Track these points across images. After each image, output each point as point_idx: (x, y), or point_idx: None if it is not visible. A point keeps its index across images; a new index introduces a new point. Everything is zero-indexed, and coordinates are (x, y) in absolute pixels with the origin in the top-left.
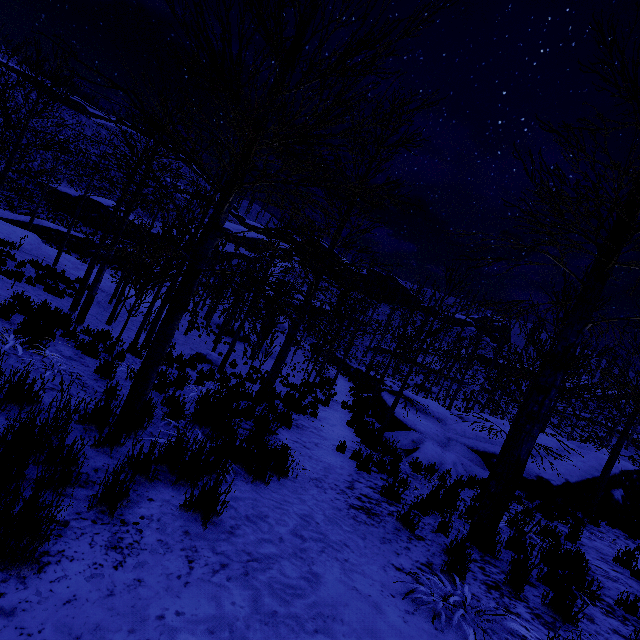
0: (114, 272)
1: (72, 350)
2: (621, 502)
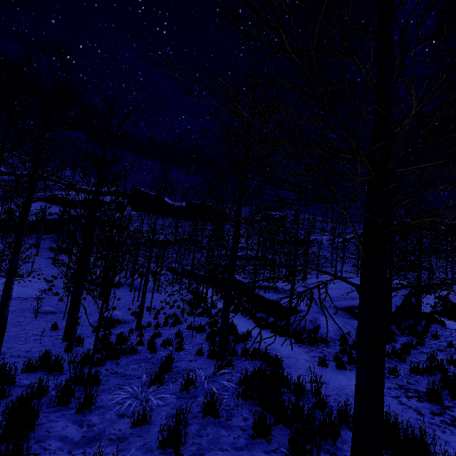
0: None
1: (66, 420)
2: None
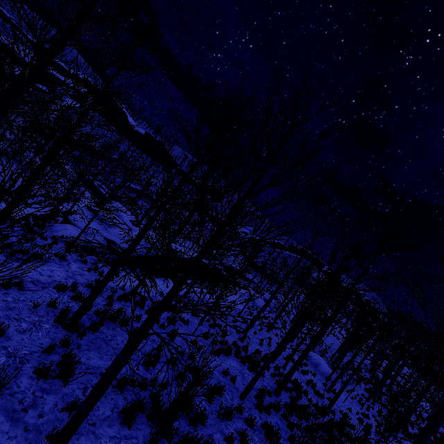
0: None
1: None
2: None
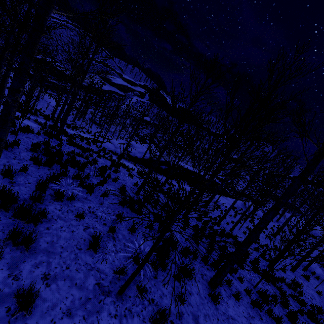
0: (52, 92)
1: None
2: (163, 168)
